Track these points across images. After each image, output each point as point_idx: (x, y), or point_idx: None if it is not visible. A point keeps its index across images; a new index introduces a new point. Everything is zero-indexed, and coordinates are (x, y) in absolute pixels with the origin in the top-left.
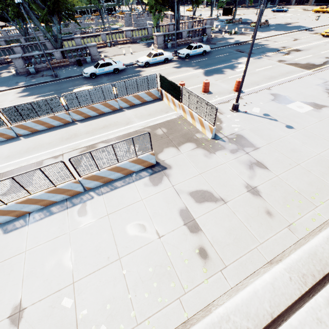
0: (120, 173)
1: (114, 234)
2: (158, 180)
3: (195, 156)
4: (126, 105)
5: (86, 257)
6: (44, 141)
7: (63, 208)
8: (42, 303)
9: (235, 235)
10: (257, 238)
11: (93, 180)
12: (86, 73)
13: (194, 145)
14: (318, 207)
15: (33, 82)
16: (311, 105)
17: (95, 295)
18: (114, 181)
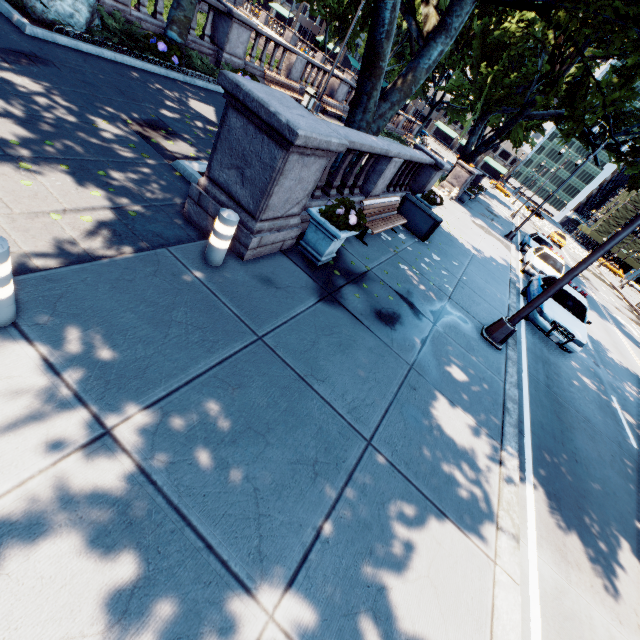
0: None
1: None
2: None
3: None
4: None
5: None
6: None
7: None
8: None
9: None
10: None
11: None
12: (583, 344)
13: None
14: None
15: (491, 400)
16: None
17: None
18: None
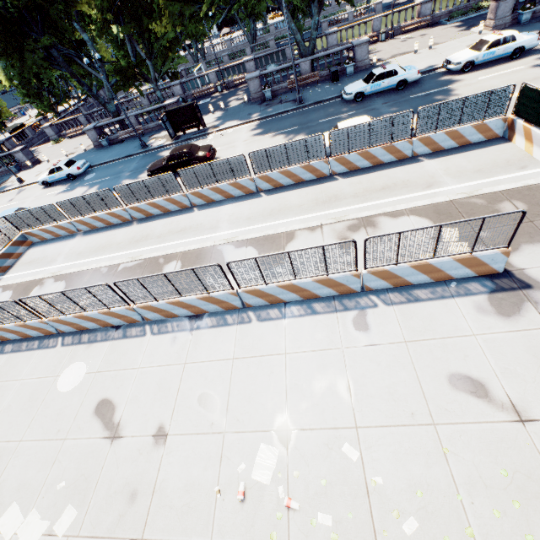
0: (427, 276)
1: (420, 379)
2: (511, 306)
3: None
4: (426, 149)
5: (373, 397)
6: (291, 201)
7: (330, 309)
8: (314, 434)
9: None
10: None
11: (381, 277)
12: (349, 94)
13: None
14: None
15: (269, 113)
16: None
17: (394, 464)
18: (413, 287)
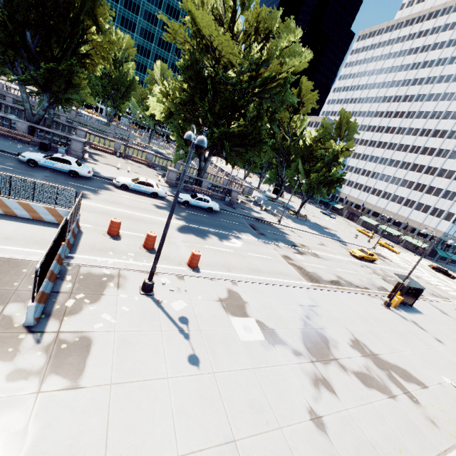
0: None
1: None
2: None
3: None
4: None
5: None
6: None
7: None
8: None
9: None
10: None
11: None
12: (23, 156)
13: None
14: None
15: None
16: (266, 332)
17: None
18: None
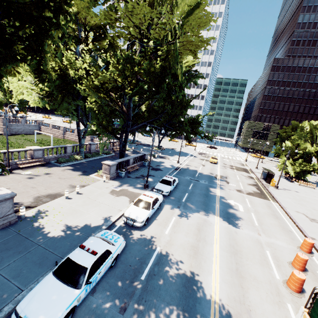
0: None
1: None
2: None
3: None
4: None
5: None
6: None
7: None
8: None
9: None
10: None
11: None
12: None
13: None
14: None
15: None
16: None
17: None
18: None
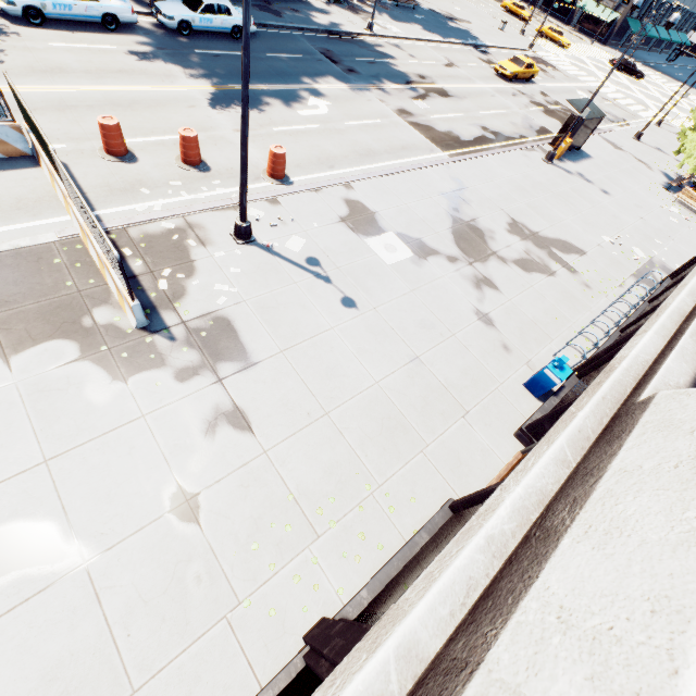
0: None
1: None
2: None
3: (59, 391)
4: None
5: None
6: None
7: None
8: None
9: (66, 681)
10: (130, 676)
11: None
12: None
13: (71, 350)
14: (320, 540)
15: None
16: (412, 246)
17: None
18: None
